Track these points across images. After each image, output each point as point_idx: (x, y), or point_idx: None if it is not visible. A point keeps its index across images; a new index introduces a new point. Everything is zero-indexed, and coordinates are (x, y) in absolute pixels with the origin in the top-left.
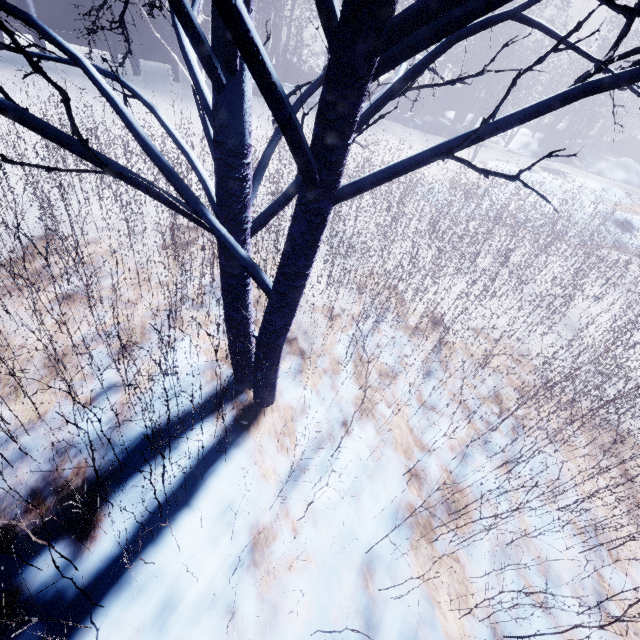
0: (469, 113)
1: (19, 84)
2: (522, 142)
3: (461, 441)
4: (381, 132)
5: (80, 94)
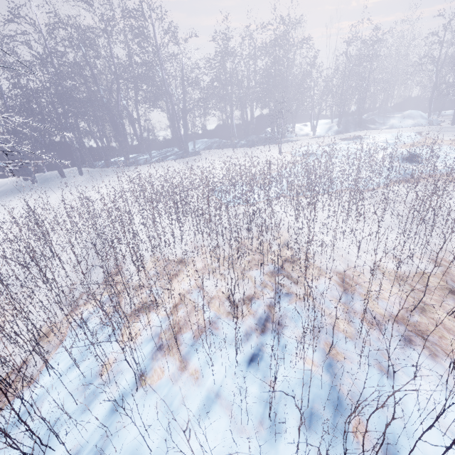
0: None
1: None
2: (326, 128)
3: None
4: (214, 158)
5: None
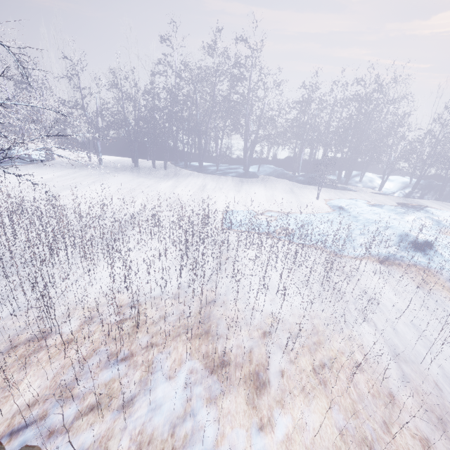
0: (357, 171)
1: (74, 174)
2: (400, 187)
3: (4, 329)
4: (265, 185)
5: (94, 176)
